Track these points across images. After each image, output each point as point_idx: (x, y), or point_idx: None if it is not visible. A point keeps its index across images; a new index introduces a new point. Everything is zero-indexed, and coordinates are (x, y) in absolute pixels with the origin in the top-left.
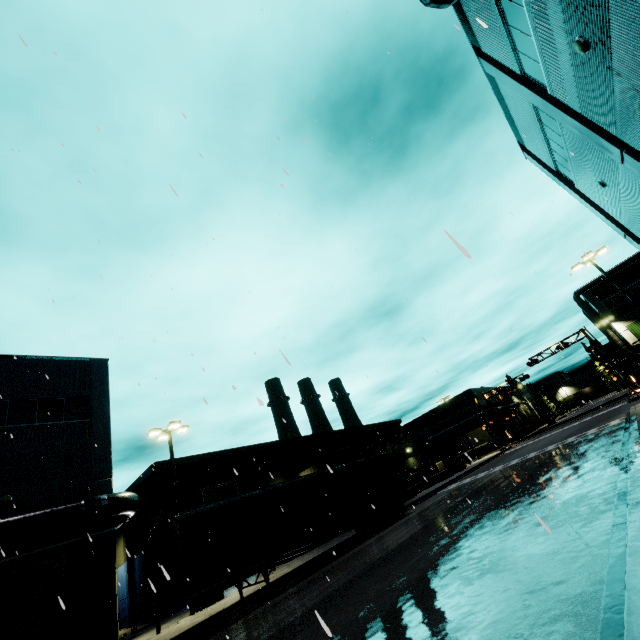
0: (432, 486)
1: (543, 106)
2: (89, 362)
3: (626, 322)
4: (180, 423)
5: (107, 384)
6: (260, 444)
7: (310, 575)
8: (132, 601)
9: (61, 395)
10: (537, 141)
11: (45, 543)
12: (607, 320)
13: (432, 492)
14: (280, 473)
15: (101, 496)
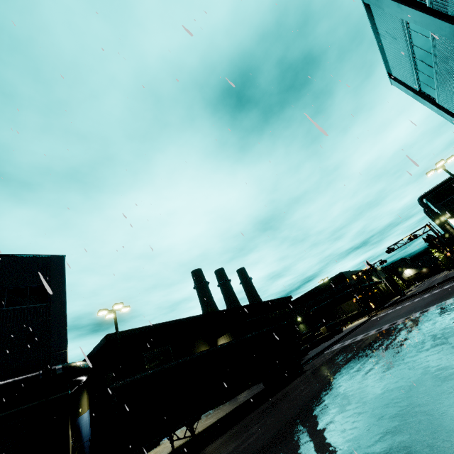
0: (319, 346)
1: (420, 20)
2: (49, 258)
3: None
4: (122, 304)
5: (64, 275)
6: (187, 317)
7: (229, 428)
8: (91, 444)
9: (26, 285)
10: (404, 65)
11: (10, 407)
12: (444, 217)
13: (321, 351)
14: (203, 339)
15: (56, 366)
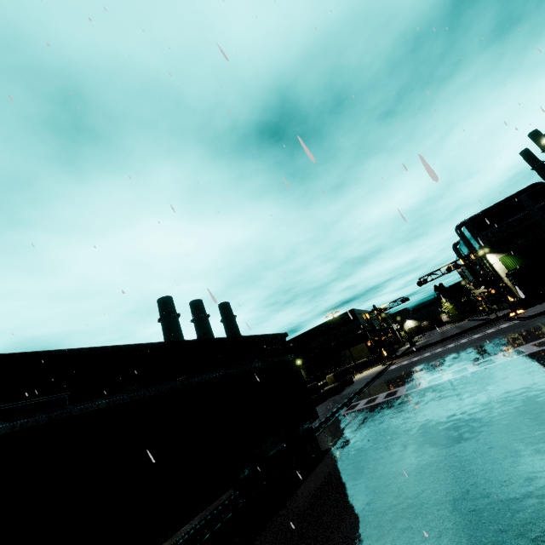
0: (325, 402)
1: None
2: None
3: (499, 254)
4: None
5: None
6: (115, 346)
7: None
8: None
9: None
10: None
11: None
12: (482, 252)
13: (335, 412)
14: (140, 384)
15: None
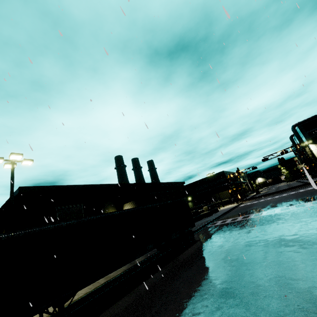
0: (201, 220)
1: None
2: None
3: None
4: (21, 155)
5: None
6: (101, 184)
7: (113, 303)
8: None
9: None
10: None
11: None
12: (307, 143)
13: (205, 225)
14: (112, 203)
15: None
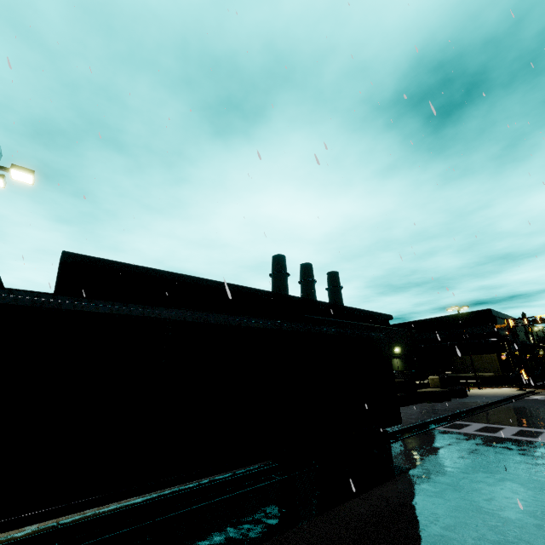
0: (419, 404)
1: None
2: None
3: None
4: None
5: None
6: (215, 281)
7: None
8: None
9: None
10: None
11: None
12: None
13: (430, 422)
14: None
15: None
